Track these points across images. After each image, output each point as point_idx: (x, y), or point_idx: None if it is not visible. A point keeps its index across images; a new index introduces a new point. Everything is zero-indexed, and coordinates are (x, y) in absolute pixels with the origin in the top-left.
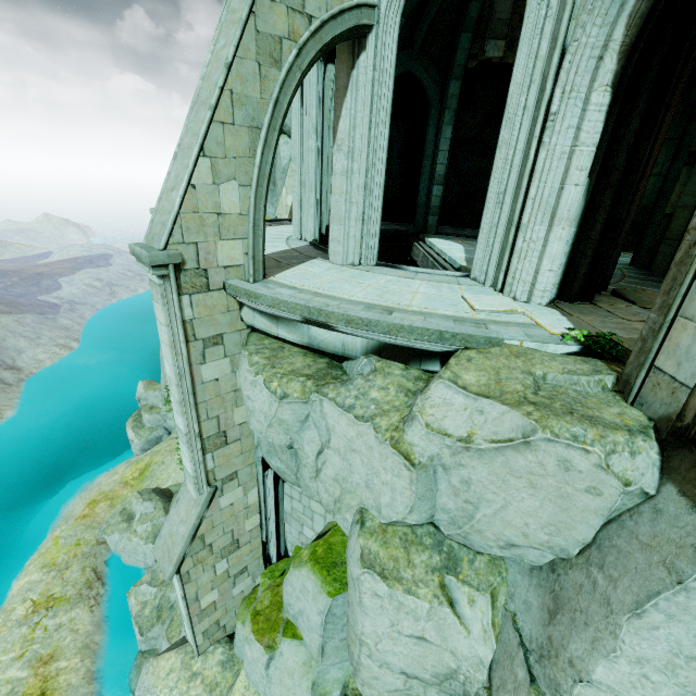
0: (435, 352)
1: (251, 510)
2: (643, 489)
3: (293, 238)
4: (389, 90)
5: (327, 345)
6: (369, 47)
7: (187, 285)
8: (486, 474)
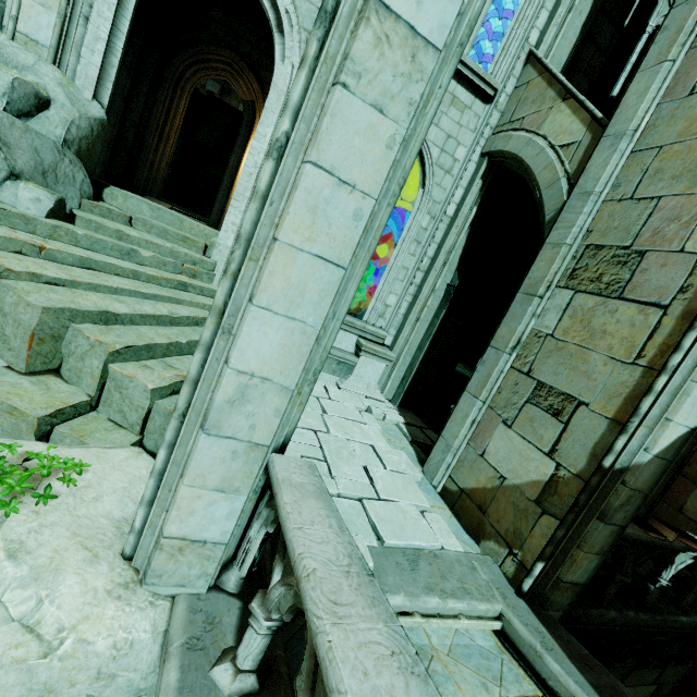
0: None
1: None
2: None
3: None
4: None
5: None
6: None
7: None
8: None
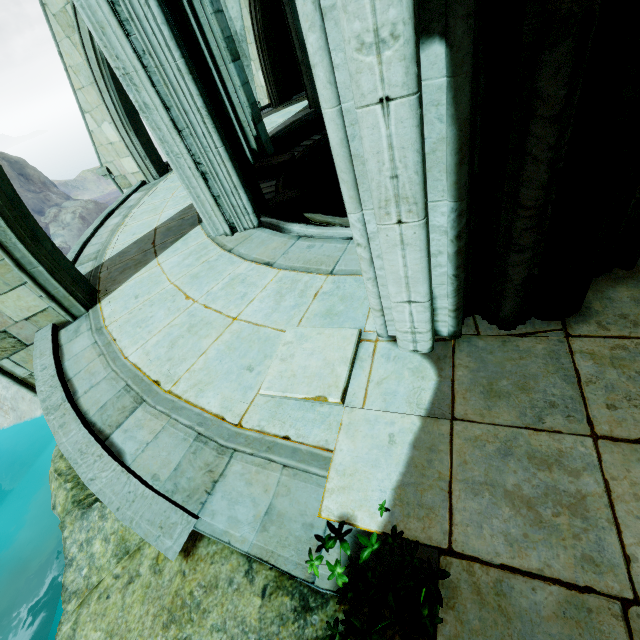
0: None
1: None
2: None
3: None
4: None
5: None
6: None
7: None
8: None
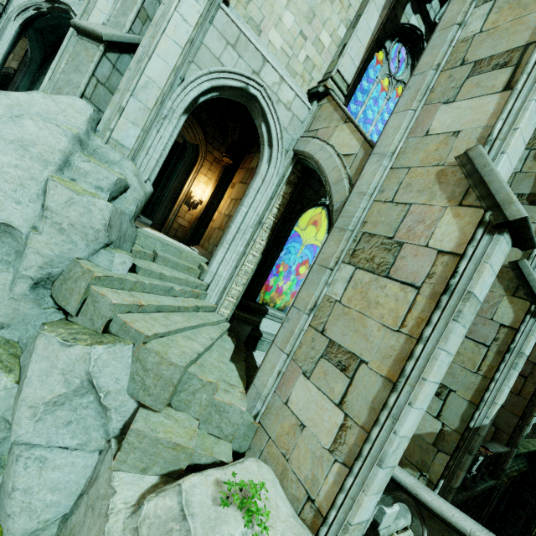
0: None
1: None
2: None
3: None
4: (6, 49)
5: None
6: None
7: None
8: None
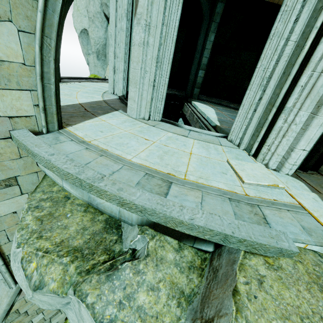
0: None
1: None
2: None
3: (108, 92)
4: None
5: (105, 208)
6: None
7: None
8: None
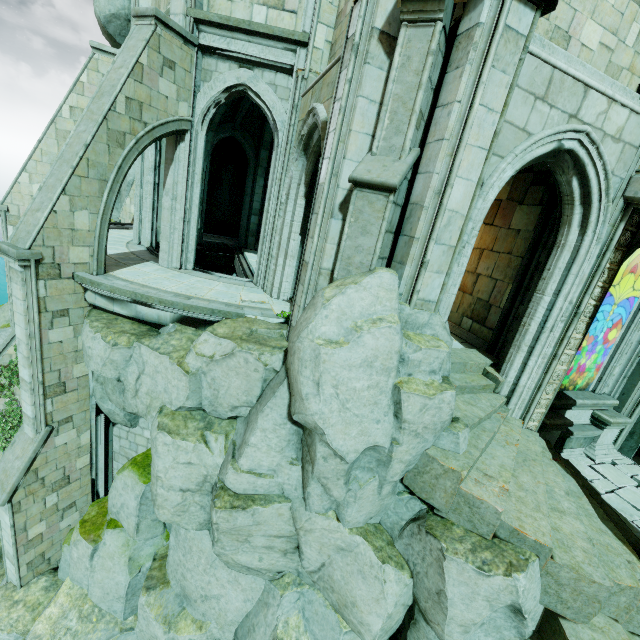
0: (213, 321)
1: (83, 450)
2: (274, 368)
3: (133, 243)
4: (202, 166)
5: (148, 317)
6: (187, 140)
7: (44, 273)
8: (221, 372)
